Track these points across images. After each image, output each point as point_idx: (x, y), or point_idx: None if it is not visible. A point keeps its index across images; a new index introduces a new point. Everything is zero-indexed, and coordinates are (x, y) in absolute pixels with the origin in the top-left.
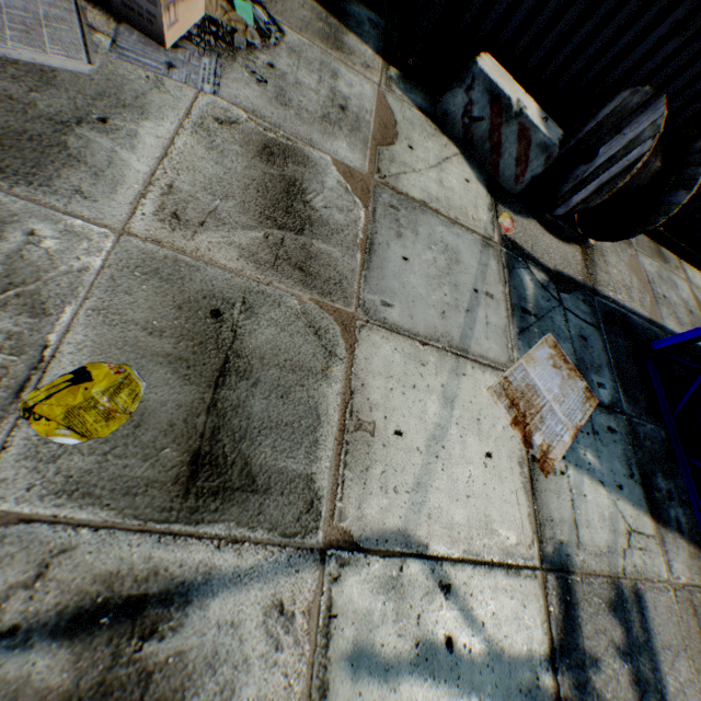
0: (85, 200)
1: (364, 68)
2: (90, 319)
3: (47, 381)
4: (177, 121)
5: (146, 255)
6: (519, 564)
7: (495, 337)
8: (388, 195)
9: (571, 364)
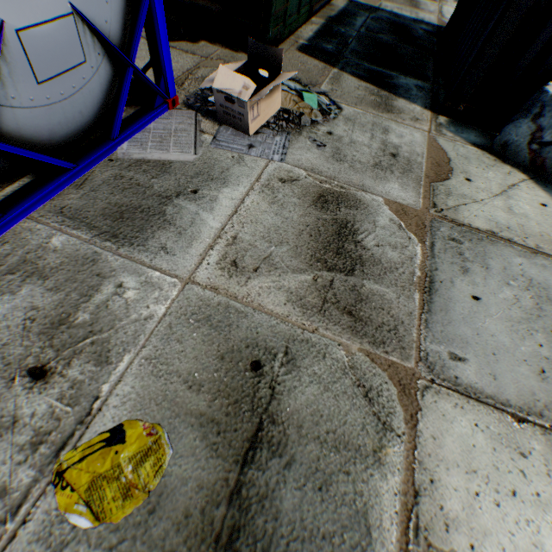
0: (166, 255)
1: (413, 121)
2: (140, 368)
3: (86, 438)
4: (249, 184)
5: (202, 302)
6: None
7: None
8: (446, 228)
9: None
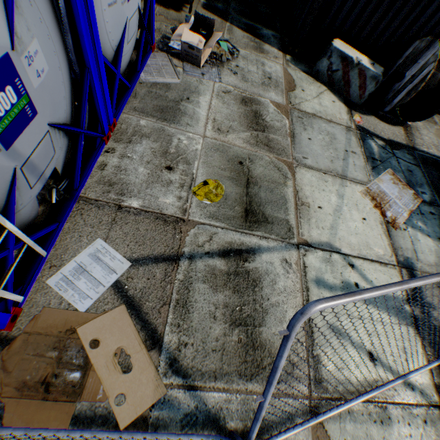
0: (190, 127)
1: (274, 58)
2: (202, 165)
3: (196, 184)
4: (210, 95)
5: (213, 144)
6: (385, 263)
7: (359, 171)
8: (296, 113)
9: (403, 182)
